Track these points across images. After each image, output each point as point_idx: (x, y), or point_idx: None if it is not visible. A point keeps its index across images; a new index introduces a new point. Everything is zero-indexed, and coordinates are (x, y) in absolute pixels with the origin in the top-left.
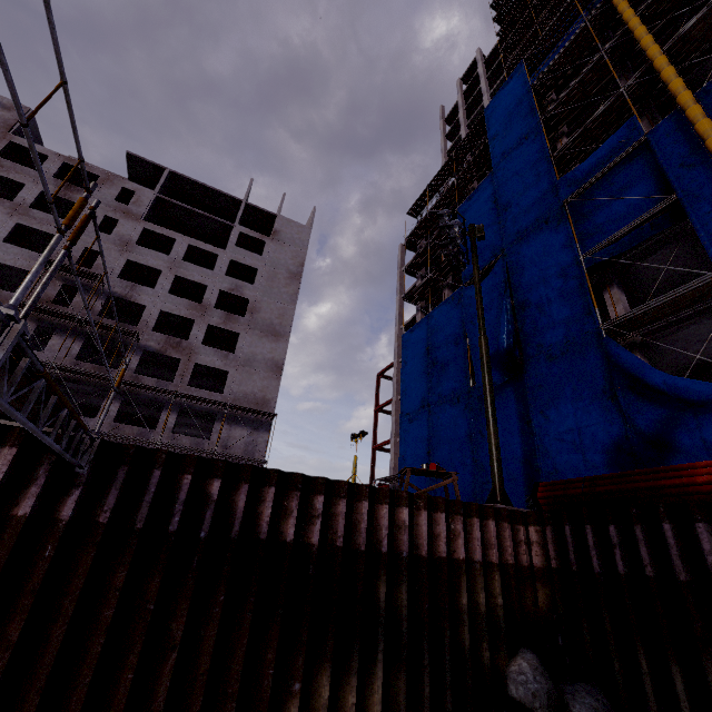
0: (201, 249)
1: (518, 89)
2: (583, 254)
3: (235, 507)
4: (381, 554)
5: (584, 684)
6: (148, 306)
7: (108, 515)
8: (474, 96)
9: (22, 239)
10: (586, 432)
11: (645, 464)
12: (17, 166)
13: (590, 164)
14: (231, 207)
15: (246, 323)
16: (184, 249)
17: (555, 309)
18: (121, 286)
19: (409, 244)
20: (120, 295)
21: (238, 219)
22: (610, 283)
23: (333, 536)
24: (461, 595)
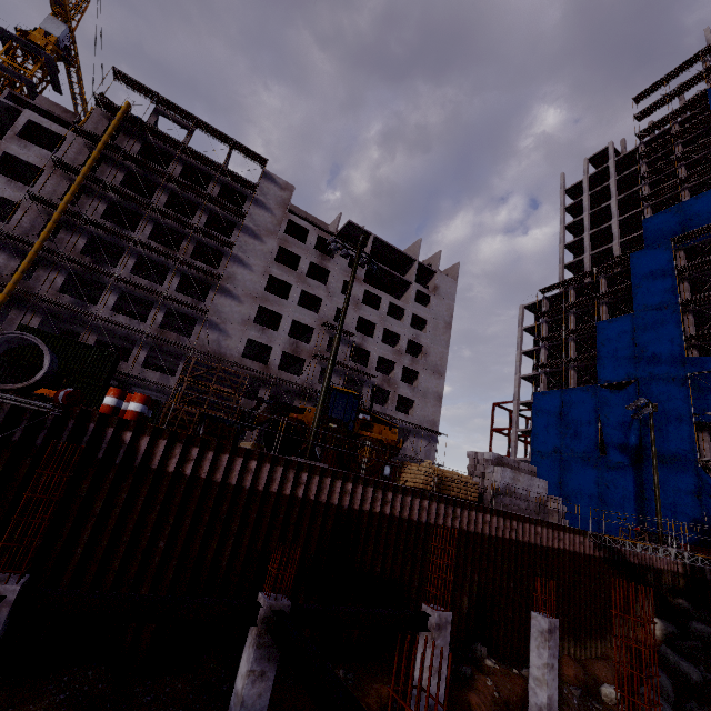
0: (395, 305)
1: (665, 262)
2: (695, 413)
3: (622, 553)
4: (647, 566)
5: (700, 608)
6: (372, 352)
7: (607, 555)
8: (601, 188)
9: (289, 292)
10: (679, 508)
11: (709, 531)
12: (295, 241)
13: (710, 361)
14: (405, 262)
15: (422, 364)
16: (387, 306)
17: (671, 437)
18: (357, 337)
19: (529, 306)
20: (358, 344)
21: (415, 277)
22: (703, 429)
23: (638, 561)
24: (662, 580)
